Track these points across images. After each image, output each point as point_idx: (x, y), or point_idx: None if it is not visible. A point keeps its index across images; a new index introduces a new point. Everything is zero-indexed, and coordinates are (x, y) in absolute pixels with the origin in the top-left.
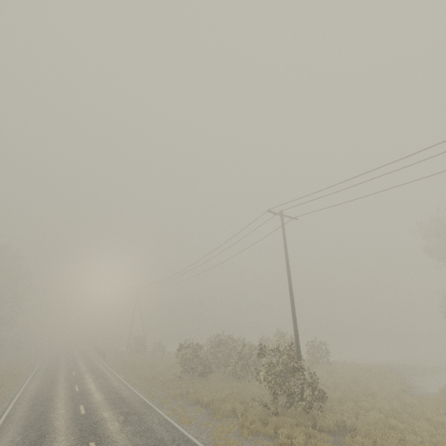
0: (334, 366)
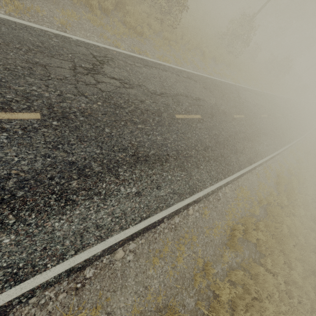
0: None
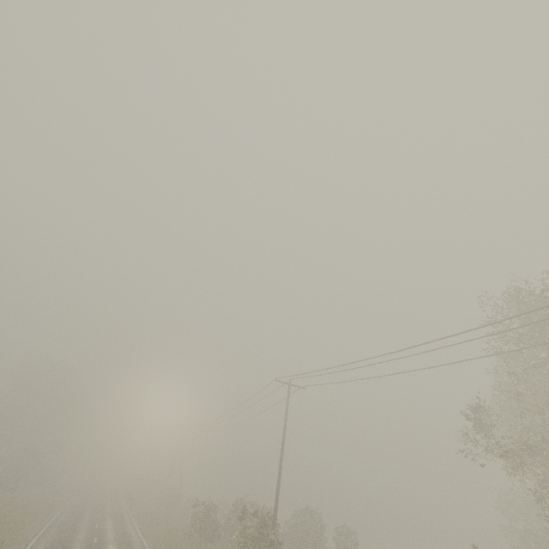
0: None
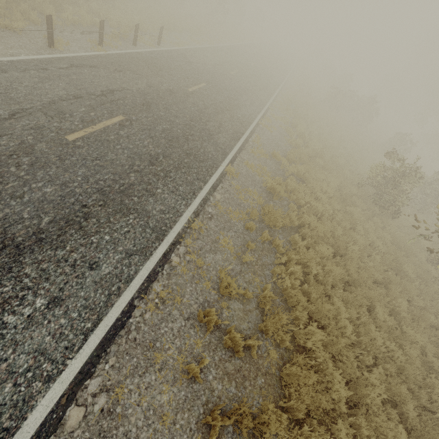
0: None
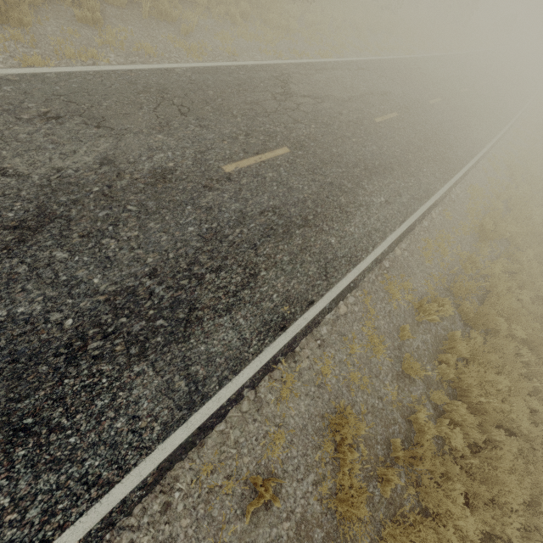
0: None
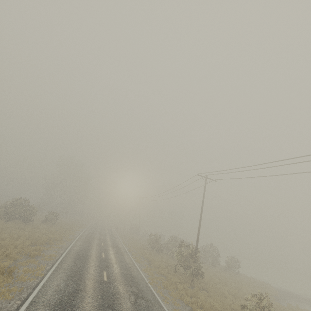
0: (240, 276)
